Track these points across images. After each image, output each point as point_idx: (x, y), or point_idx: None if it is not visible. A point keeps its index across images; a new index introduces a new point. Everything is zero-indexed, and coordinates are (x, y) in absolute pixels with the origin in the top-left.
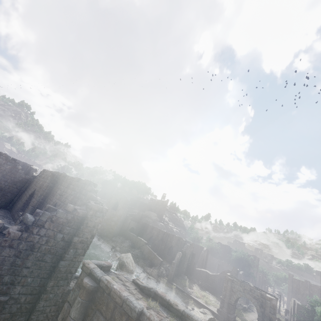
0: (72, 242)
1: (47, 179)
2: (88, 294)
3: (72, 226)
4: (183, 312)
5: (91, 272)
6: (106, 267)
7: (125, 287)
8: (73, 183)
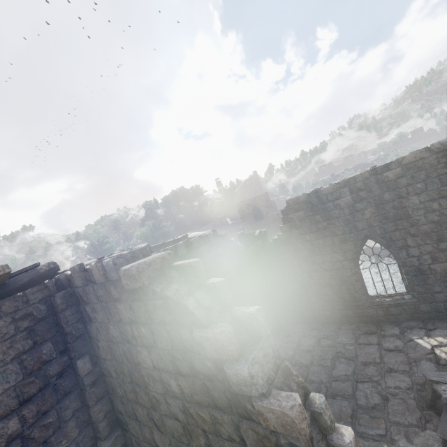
0: None
1: (400, 187)
2: None
3: None
4: None
5: None
6: None
7: None
8: None
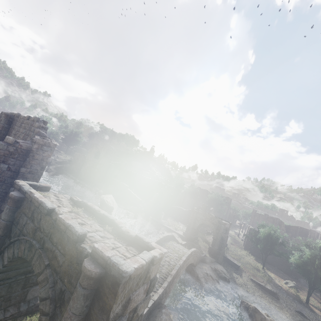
0: (20, 172)
1: None
2: (15, 203)
3: (18, 158)
4: (103, 215)
5: (20, 188)
6: (44, 187)
7: (58, 200)
8: (25, 121)
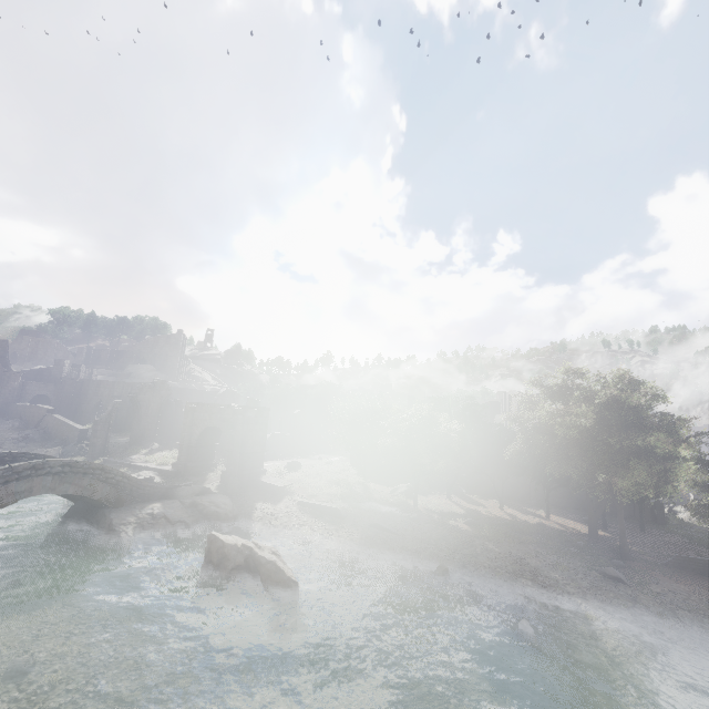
0: None
1: None
2: None
3: None
4: None
5: None
6: None
7: None
8: None
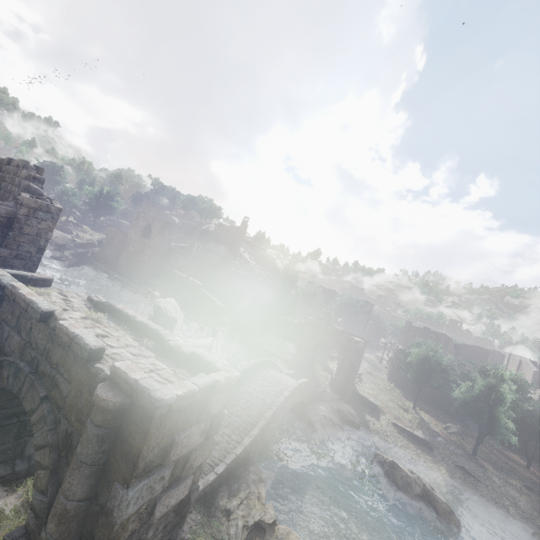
0: None
1: None
2: None
3: None
4: (141, 323)
5: None
6: (40, 280)
7: (64, 301)
8: (3, 168)
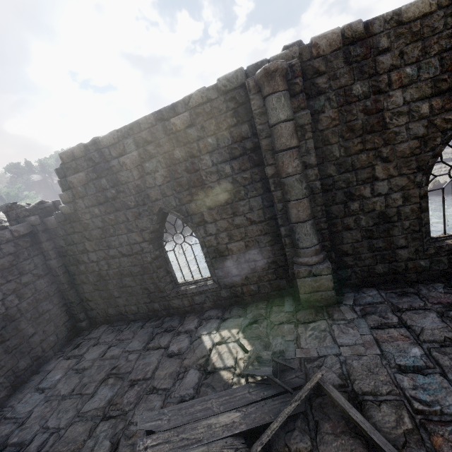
0: None
1: (191, 141)
2: None
3: None
4: None
5: None
6: None
7: None
8: None
